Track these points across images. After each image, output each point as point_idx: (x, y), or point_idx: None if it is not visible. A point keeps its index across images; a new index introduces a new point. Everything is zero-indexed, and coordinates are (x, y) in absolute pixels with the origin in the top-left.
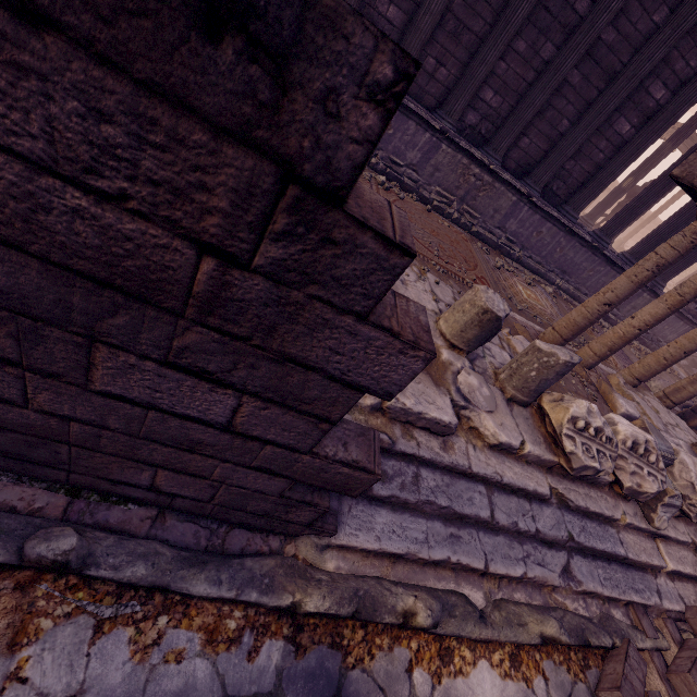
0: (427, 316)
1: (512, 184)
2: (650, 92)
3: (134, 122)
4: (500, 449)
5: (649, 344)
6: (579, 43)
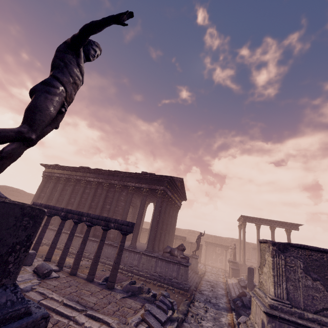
0: None
1: (80, 236)
2: (107, 207)
3: None
4: None
5: (163, 281)
6: (85, 207)
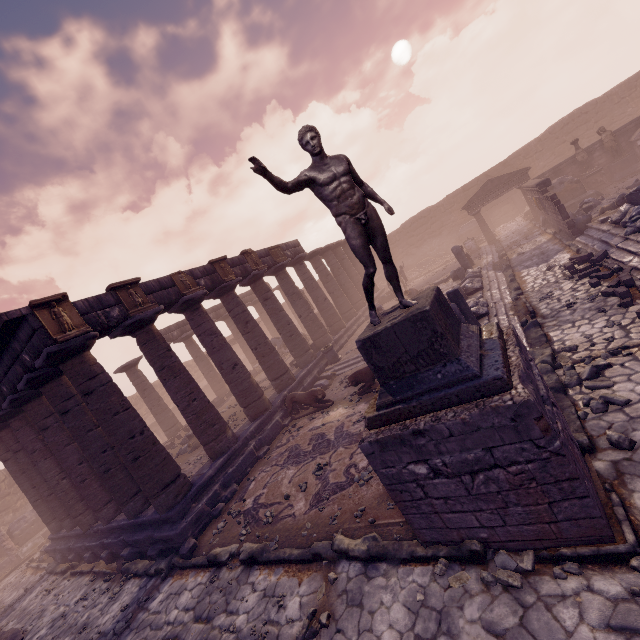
0: (561, 204)
1: None
2: None
3: (551, 203)
4: (609, 224)
5: None
6: None
